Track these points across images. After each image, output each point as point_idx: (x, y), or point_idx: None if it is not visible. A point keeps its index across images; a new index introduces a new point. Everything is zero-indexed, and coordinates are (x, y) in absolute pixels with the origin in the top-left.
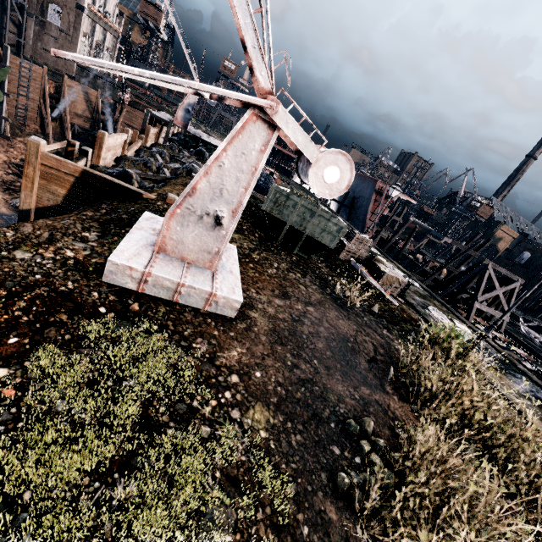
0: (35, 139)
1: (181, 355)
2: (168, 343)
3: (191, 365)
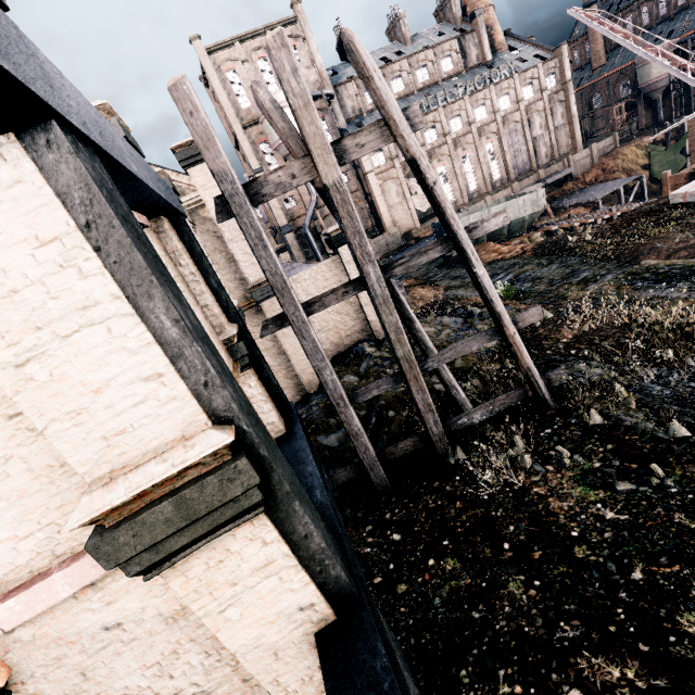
0: (664, 173)
1: (690, 211)
2: (686, 210)
3: (692, 212)
